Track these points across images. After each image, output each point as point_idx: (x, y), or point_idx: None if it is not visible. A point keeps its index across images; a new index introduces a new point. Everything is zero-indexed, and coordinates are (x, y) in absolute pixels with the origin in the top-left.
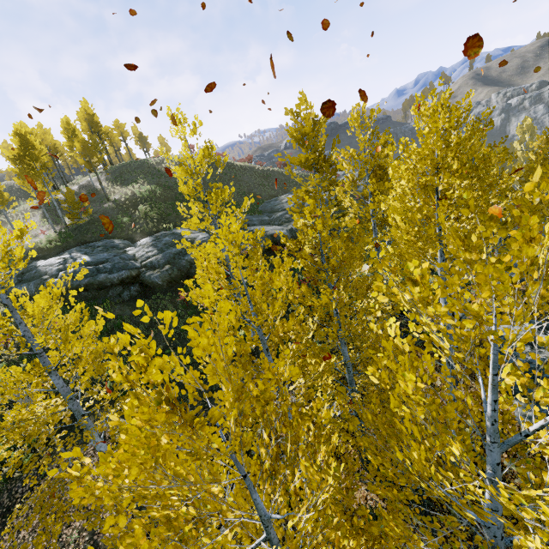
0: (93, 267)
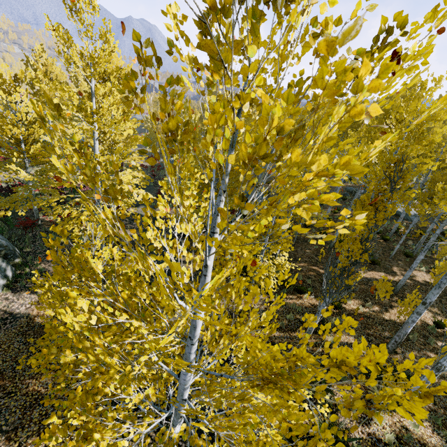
0: None
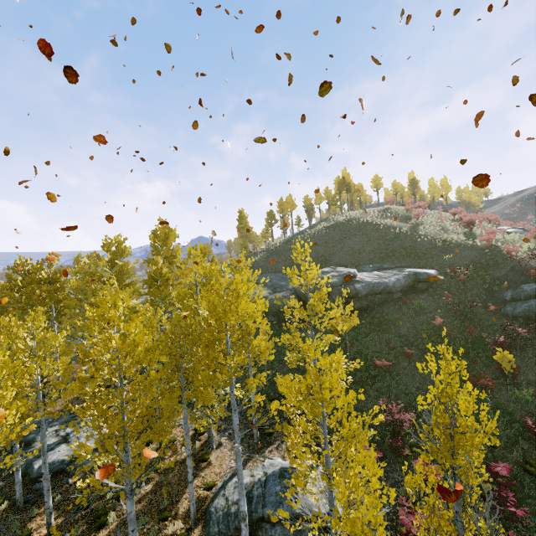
0: None
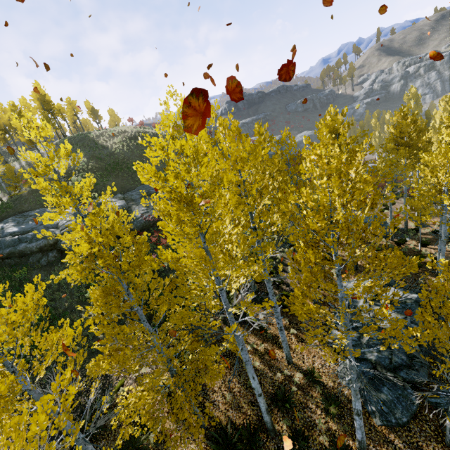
0: (17, 237)
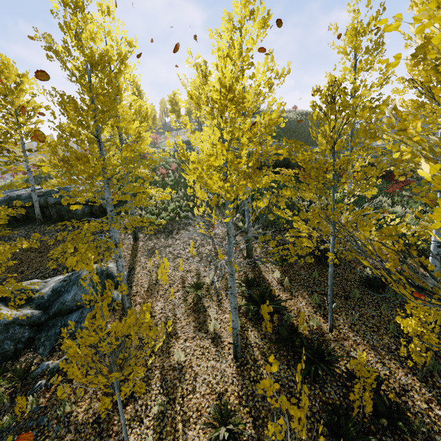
0: None
